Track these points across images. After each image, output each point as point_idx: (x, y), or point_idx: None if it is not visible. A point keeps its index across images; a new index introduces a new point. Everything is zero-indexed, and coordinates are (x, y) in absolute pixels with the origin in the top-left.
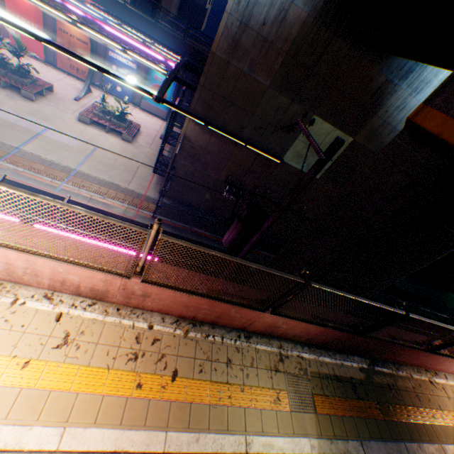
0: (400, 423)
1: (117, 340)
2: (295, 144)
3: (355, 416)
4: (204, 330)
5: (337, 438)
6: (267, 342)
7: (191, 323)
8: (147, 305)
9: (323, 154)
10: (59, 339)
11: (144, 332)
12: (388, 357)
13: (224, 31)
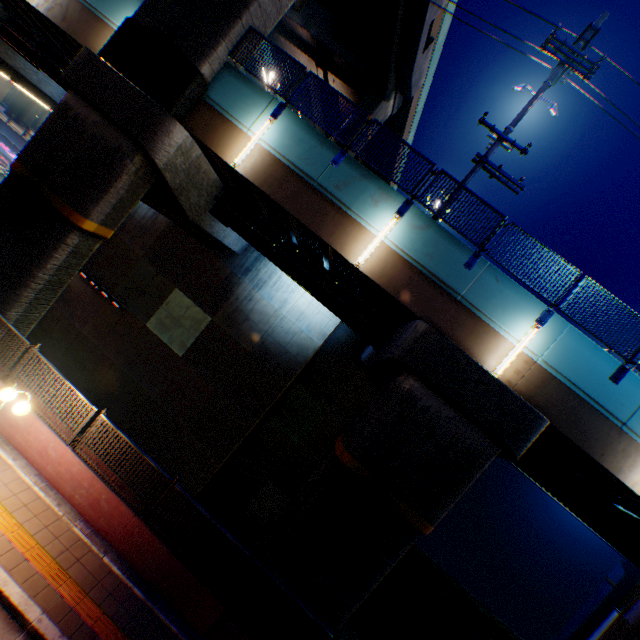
0: None
1: None
2: (161, 311)
3: None
4: None
5: None
6: None
7: None
8: None
9: None
10: None
11: None
12: None
13: None
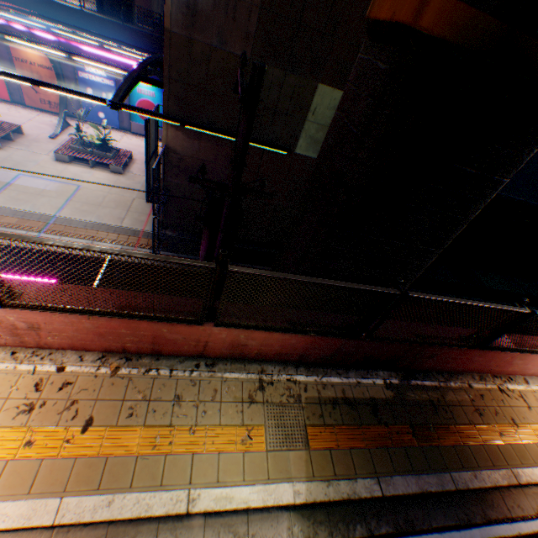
0: (446, 449)
1: (6, 390)
2: (306, 128)
3: (371, 447)
4: (144, 364)
5: (339, 478)
6: (241, 369)
7: (125, 357)
8: (51, 342)
9: (242, 93)
10: None
11: (50, 376)
12: (429, 365)
13: None
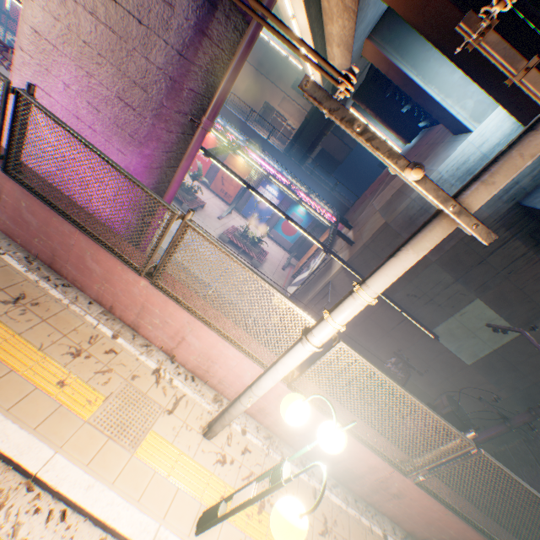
0: None
1: None
2: (448, 320)
3: None
4: None
5: None
6: None
7: None
8: (385, 505)
9: None
10: (320, 522)
11: None
12: None
13: (403, 210)
